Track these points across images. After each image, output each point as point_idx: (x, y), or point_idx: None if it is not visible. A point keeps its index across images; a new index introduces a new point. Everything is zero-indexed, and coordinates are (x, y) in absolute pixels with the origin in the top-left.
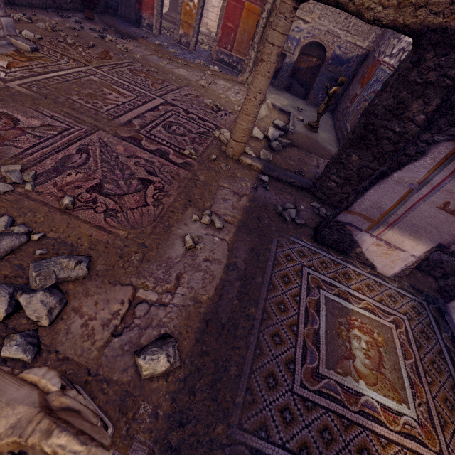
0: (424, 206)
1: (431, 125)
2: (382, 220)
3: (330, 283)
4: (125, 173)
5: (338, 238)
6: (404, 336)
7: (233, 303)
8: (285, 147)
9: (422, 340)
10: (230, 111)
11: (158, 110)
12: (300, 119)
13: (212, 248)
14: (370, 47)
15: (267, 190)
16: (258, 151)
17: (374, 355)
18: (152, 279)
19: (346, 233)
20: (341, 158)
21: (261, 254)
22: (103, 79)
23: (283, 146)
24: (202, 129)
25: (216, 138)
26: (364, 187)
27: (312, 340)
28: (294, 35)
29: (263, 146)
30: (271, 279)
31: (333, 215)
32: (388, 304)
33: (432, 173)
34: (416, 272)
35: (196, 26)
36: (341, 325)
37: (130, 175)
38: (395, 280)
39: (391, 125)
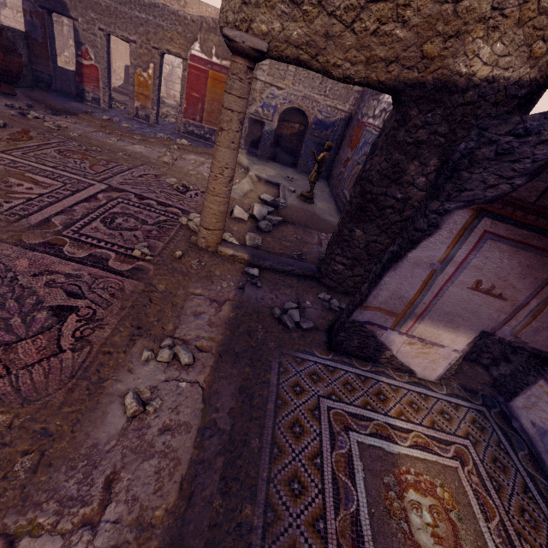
0: (454, 289)
1: (438, 191)
2: (407, 312)
3: (361, 416)
4: (25, 302)
5: (360, 342)
6: (475, 477)
7: (213, 506)
8: (277, 225)
9: (499, 474)
10: (203, 190)
11: (96, 199)
12: (291, 190)
13: (175, 404)
14: (351, 110)
15: (259, 288)
16: (243, 236)
17: (446, 532)
18: (53, 504)
19: (368, 335)
20: (343, 235)
21: (255, 394)
22: (11, 167)
23: (274, 225)
24: (162, 218)
25: (183, 227)
26: (376, 273)
27: (351, 539)
28: (270, 102)
29: (249, 228)
30: (274, 435)
31: (346, 313)
32: (443, 427)
33: (453, 248)
34: (463, 364)
35: (155, 98)
36: (389, 491)
37: (34, 304)
38: (442, 384)
39: (391, 191)
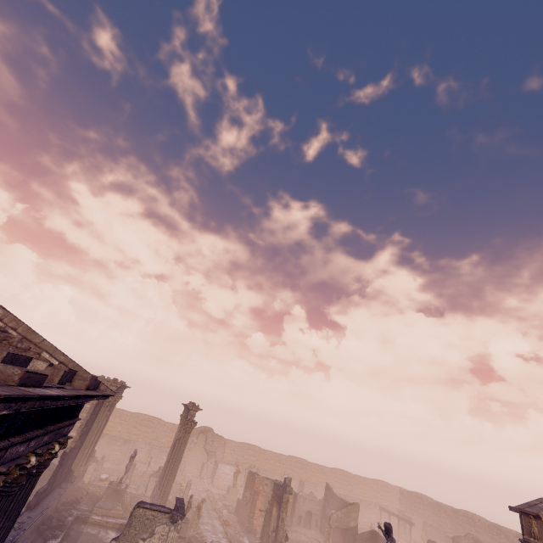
0: None
1: (355, 542)
2: None
3: None
4: None
5: None
6: None
7: None
8: None
9: None
10: None
11: None
12: (321, 540)
13: None
14: (321, 509)
15: None
16: None
17: None
18: None
19: None
20: None
21: None
22: None
23: None
24: None
25: None
26: None
27: None
28: (303, 510)
29: None
30: None
31: None
32: None
33: None
34: None
35: None
36: None
37: None
38: None
39: (349, 541)
